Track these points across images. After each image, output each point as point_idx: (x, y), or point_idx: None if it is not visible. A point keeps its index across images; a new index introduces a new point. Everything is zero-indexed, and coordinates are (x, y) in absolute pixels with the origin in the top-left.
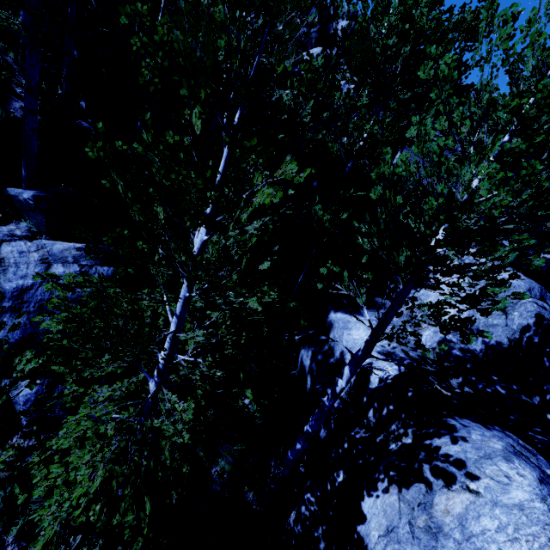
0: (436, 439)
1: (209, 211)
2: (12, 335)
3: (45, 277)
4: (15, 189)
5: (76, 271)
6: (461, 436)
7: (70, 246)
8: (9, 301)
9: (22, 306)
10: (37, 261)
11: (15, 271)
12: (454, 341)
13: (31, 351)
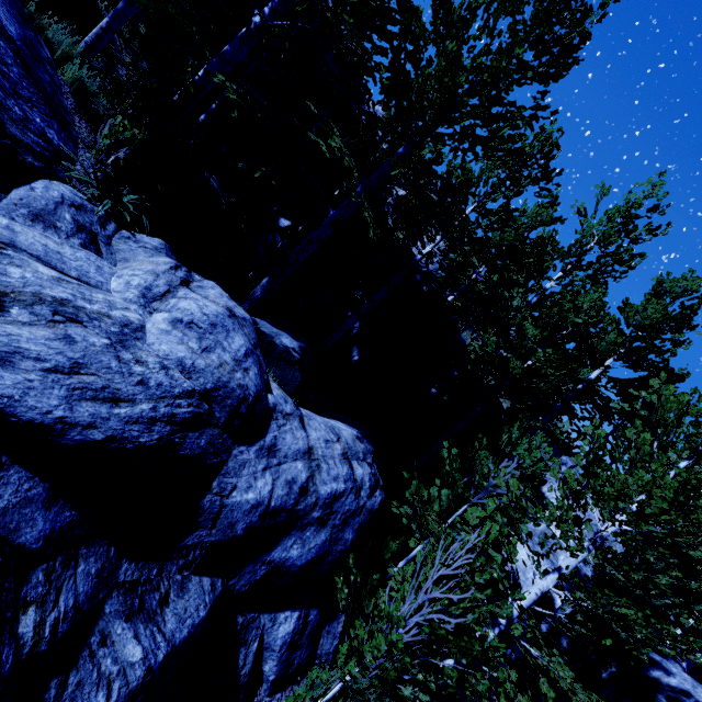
0: (651, 671)
1: (634, 510)
2: (306, 555)
3: (353, 480)
4: (264, 322)
5: (370, 473)
6: (667, 669)
7: (351, 433)
8: (319, 509)
9: (330, 517)
10: (340, 456)
11: (328, 470)
12: (579, 567)
13: (383, 591)
